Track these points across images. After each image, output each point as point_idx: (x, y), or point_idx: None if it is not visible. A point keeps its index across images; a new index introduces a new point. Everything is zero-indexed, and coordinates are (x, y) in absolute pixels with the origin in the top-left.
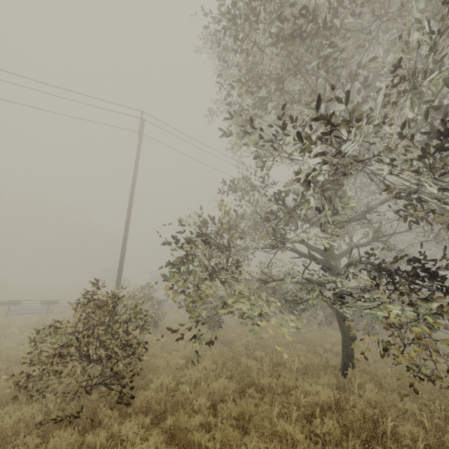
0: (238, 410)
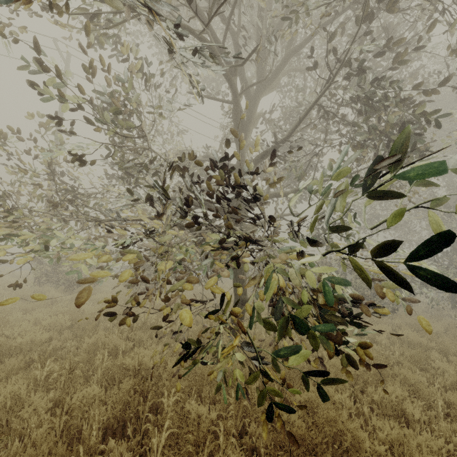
0: (5, 367)
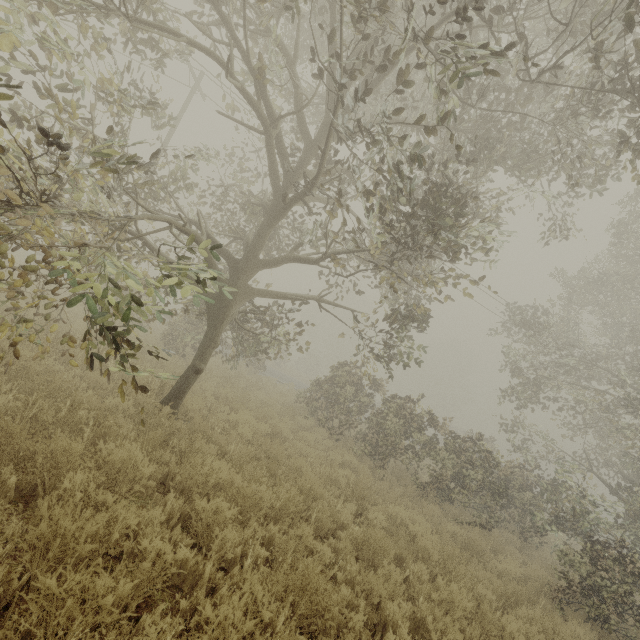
0: None
